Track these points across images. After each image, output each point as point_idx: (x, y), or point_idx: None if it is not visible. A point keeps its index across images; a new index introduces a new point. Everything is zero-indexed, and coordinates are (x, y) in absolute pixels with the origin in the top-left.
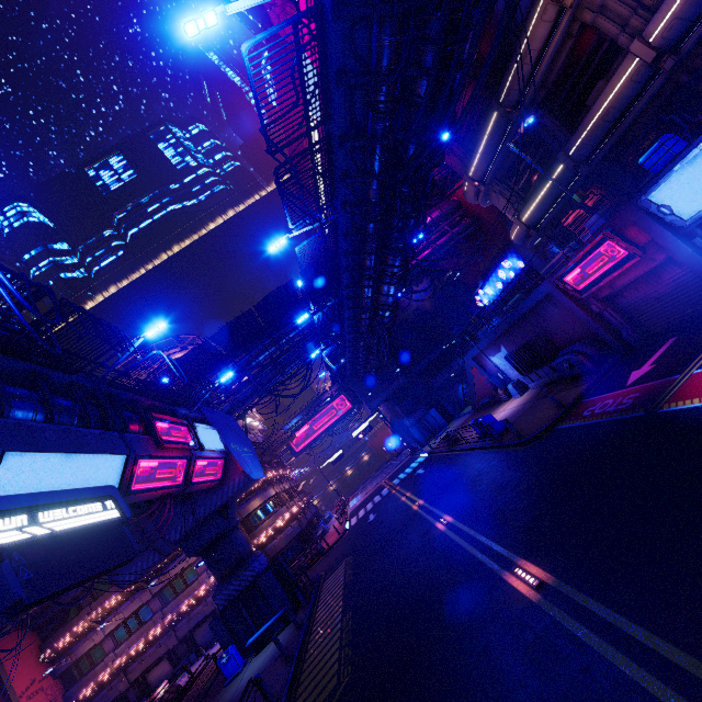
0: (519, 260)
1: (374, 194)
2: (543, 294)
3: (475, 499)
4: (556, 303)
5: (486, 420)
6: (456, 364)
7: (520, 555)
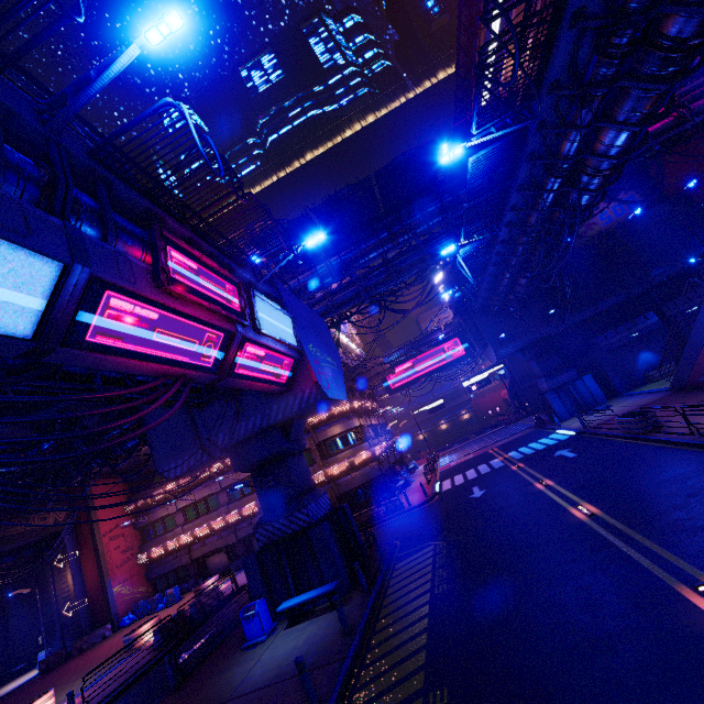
0: None
1: None
2: None
3: None
4: None
5: None
6: (644, 321)
7: None
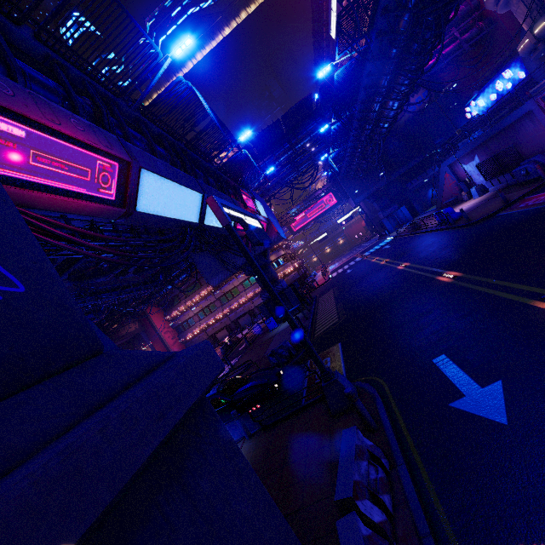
0: (521, 70)
1: (404, 24)
2: (525, 111)
3: (426, 254)
4: (534, 120)
5: (446, 211)
6: (432, 171)
7: (448, 270)
